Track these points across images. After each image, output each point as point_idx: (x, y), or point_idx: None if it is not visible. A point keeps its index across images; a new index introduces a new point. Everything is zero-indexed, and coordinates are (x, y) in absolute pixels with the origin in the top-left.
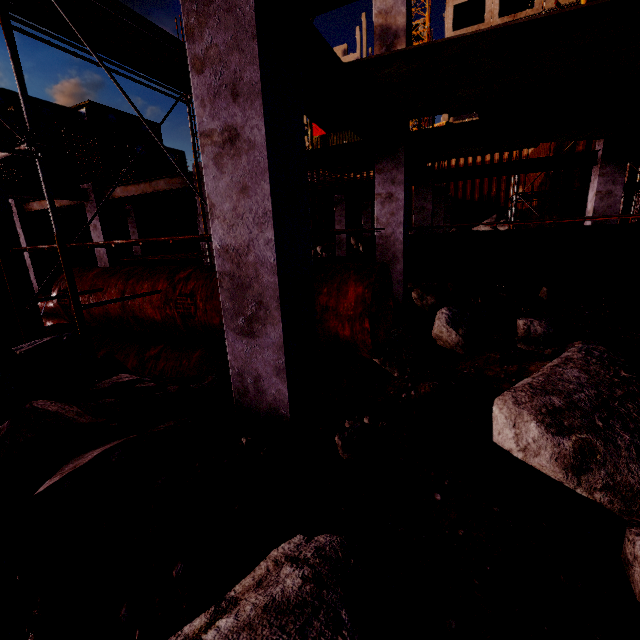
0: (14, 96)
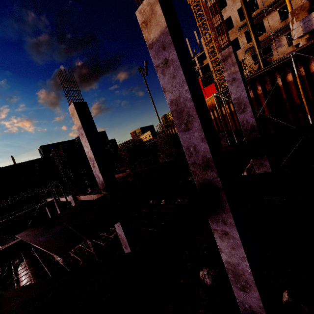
0: (56, 144)
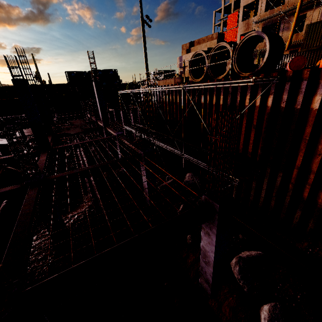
0: (77, 72)
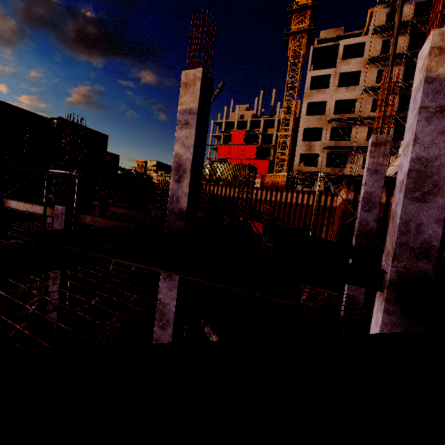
0: (9, 106)
